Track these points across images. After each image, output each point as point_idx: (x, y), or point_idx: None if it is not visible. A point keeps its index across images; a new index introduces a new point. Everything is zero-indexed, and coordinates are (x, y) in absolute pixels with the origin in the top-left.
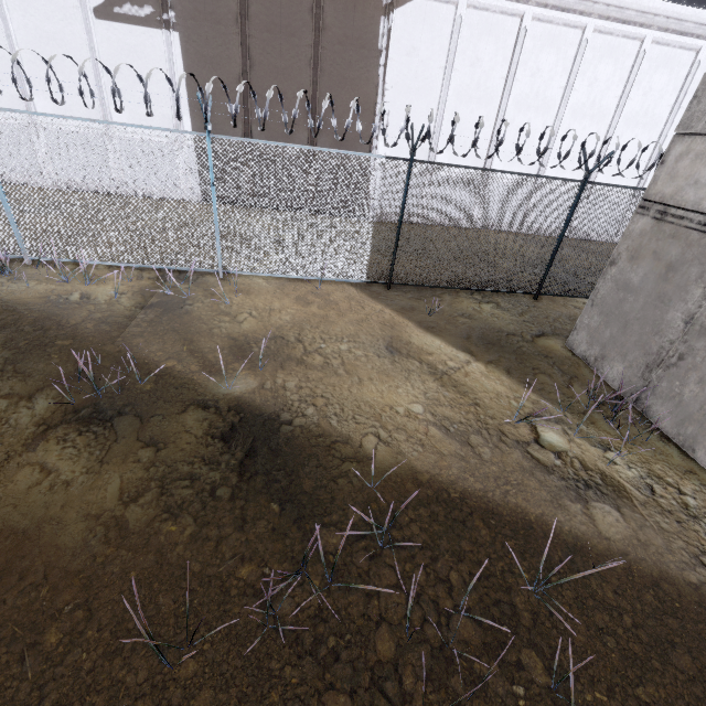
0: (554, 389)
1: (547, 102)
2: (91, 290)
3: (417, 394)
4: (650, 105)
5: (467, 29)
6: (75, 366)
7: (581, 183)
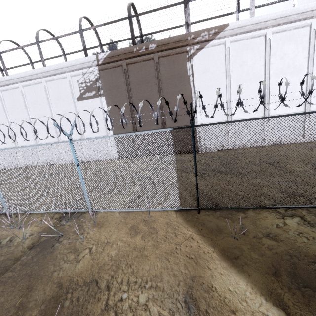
0: None
1: (297, 67)
2: (18, 233)
3: None
4: None
5: (233, 51)
6: None
7: None
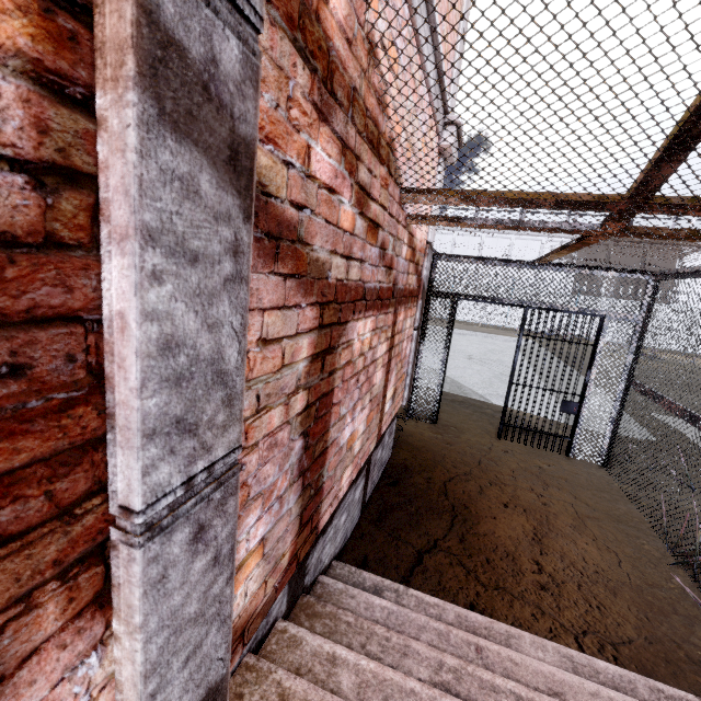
0: None
1: None
2: None
3: None
4: None
5: None
6: None
7: None
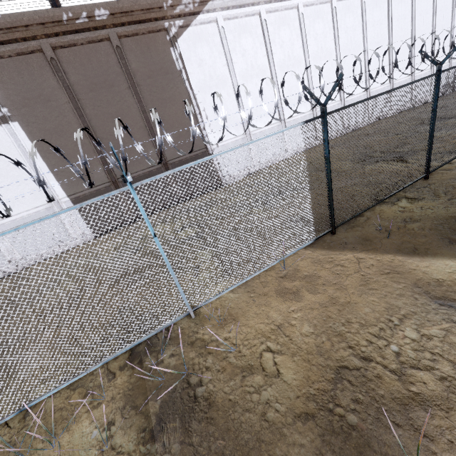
0: None
1: (296, 59)
2: (65, 451)
3: None
4: (351, 37)
5: (229, 34)
6: None
7: (436, 75)
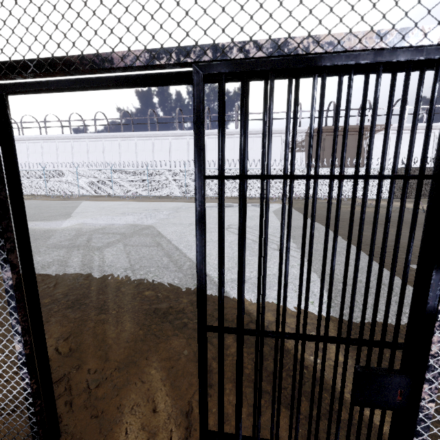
0: None
1: None
2: None
3: None
4: None
5: (392, 139)
6: None
7: None
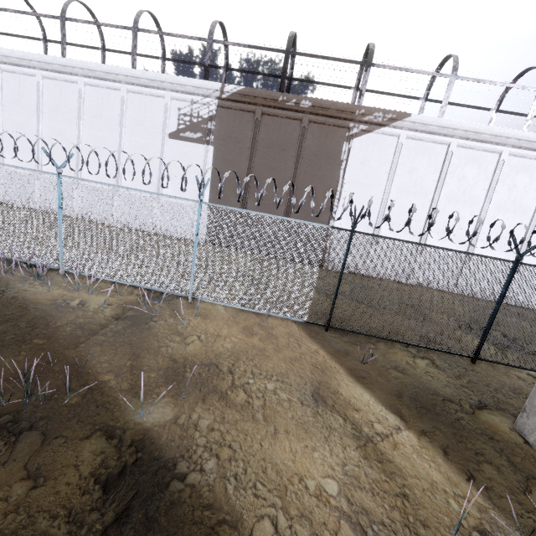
0: (506, 493)
1: (473, 198)
2: (89, 299)
3: (334, 464)
4: None
5: (406, 150)
6: (31, 366)
7: (514, 263)
